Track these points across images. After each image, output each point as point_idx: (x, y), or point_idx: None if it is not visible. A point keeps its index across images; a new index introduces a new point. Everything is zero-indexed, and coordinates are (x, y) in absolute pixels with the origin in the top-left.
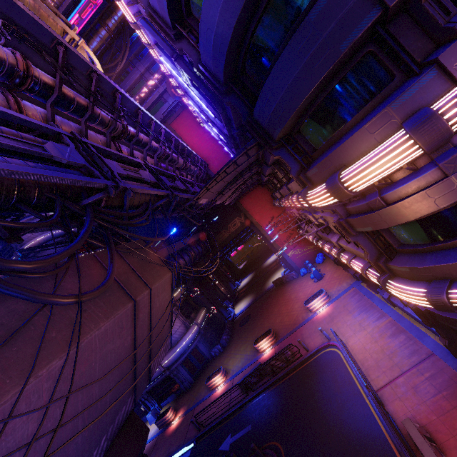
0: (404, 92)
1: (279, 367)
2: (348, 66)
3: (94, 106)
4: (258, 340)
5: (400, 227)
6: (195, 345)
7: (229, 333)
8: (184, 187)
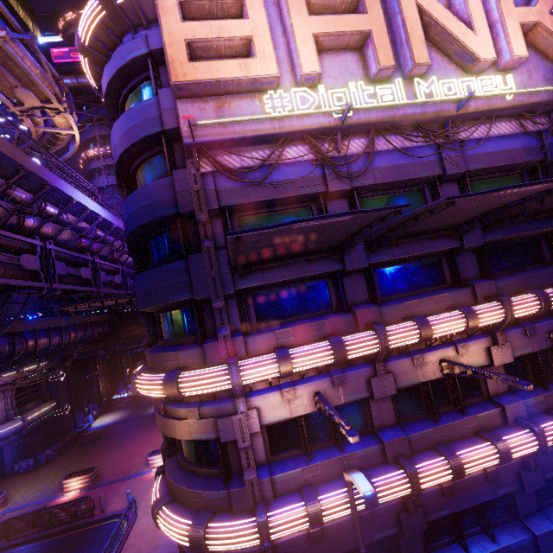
0: (186, 350)
1: (59, 520)
2: (179, 307)
3: (8, 189)
4: (73, 475)
5: None
6: (0, 447)
7: (60, 448)
8: (90, 276)
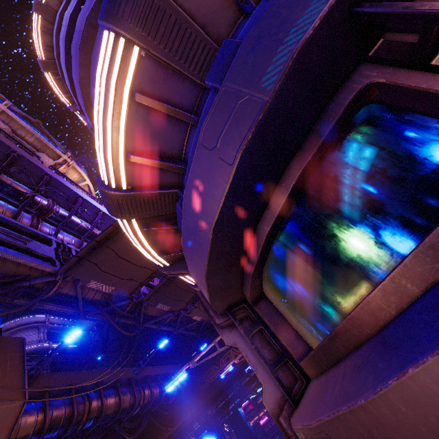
0: None
1: None
2: None
3: (6, 178)
4: None
5: (274, 290)
6: None
7: None
8: None
